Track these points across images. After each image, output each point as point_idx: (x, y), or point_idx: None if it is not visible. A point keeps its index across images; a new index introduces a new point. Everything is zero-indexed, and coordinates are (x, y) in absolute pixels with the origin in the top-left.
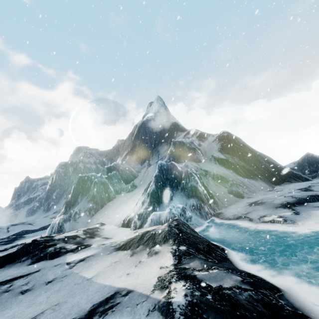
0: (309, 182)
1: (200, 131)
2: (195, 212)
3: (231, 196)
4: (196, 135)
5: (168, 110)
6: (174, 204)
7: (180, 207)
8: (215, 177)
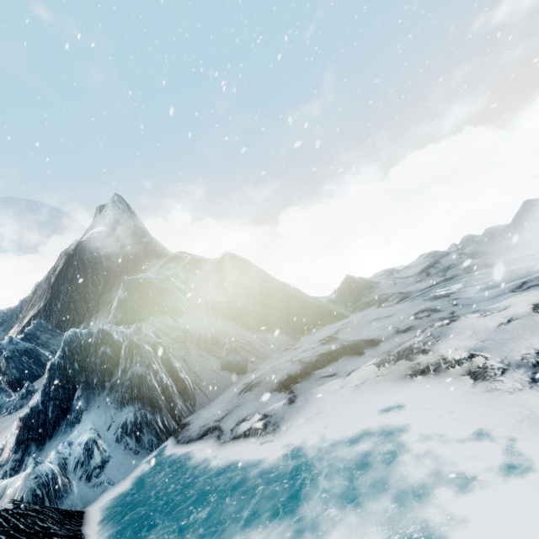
0: (342, 321)
1: (191, 256)
2: (124, 441)
3: (225, 374)
4: (184, 263)
5: (138, 220)
6: (77, 433)
7: (83, 441)
8: (201, 341)
